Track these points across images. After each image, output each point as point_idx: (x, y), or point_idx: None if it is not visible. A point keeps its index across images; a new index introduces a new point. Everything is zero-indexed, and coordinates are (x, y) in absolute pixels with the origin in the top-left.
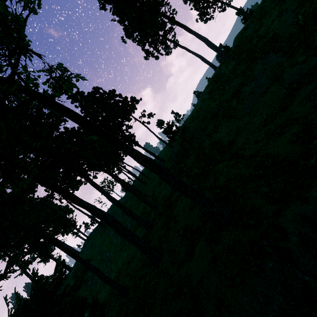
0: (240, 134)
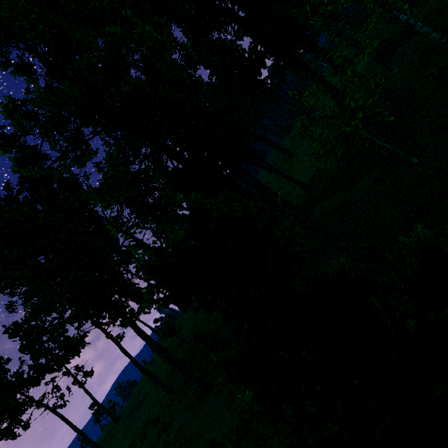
0: None
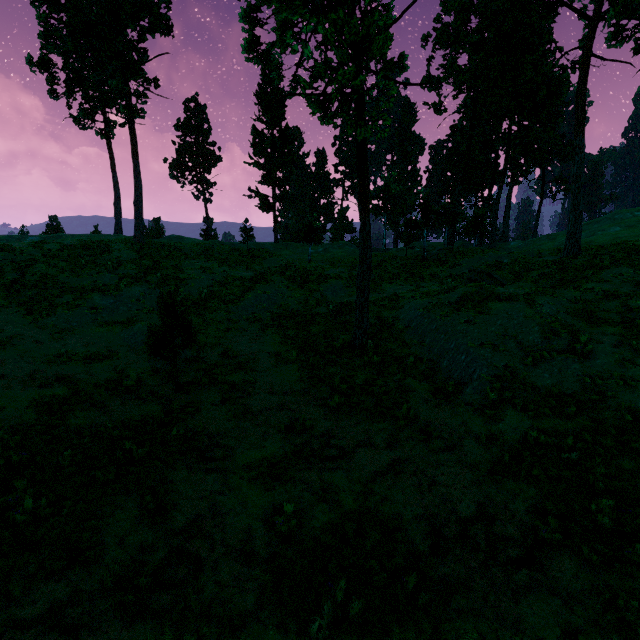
0: (4, 348)
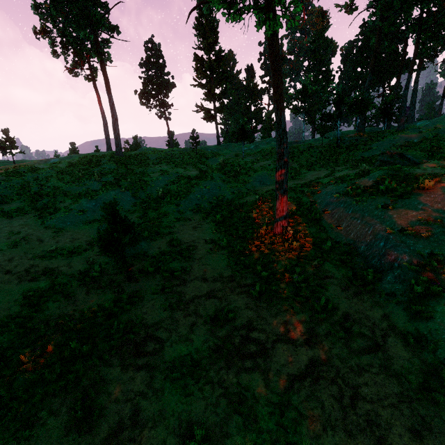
0: (16, 247)
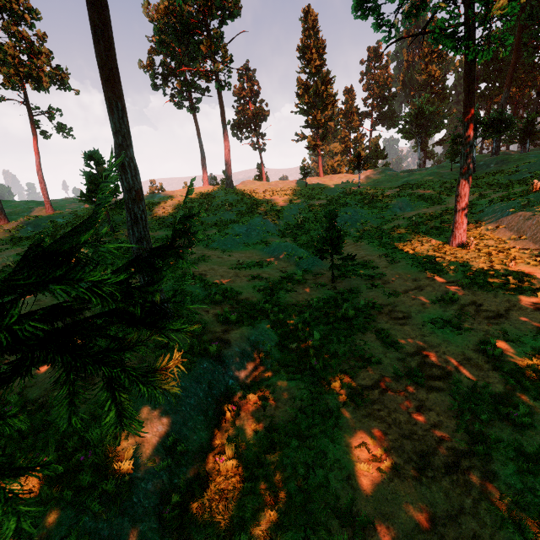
0: (206, 261)
